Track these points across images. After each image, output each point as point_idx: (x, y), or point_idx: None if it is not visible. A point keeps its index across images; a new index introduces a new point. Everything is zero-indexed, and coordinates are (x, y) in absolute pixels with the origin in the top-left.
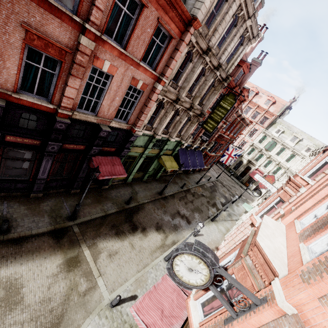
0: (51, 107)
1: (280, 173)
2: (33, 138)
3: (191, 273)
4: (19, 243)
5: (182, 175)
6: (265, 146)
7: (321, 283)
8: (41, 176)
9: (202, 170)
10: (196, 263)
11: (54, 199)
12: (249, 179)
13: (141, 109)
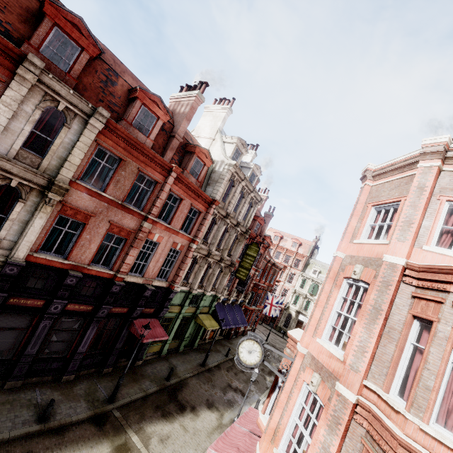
0: (112, 273)
1: None
2: (89, 304)
3: (251, 354)
4: (60, 433)
5: (224, 340)
6: (309, 291)
7: (309, 327)
8: (81, 348)
9: (246, 332)
10: (252, 344)
11: (86, 381)
12: None
13: (179, 266)
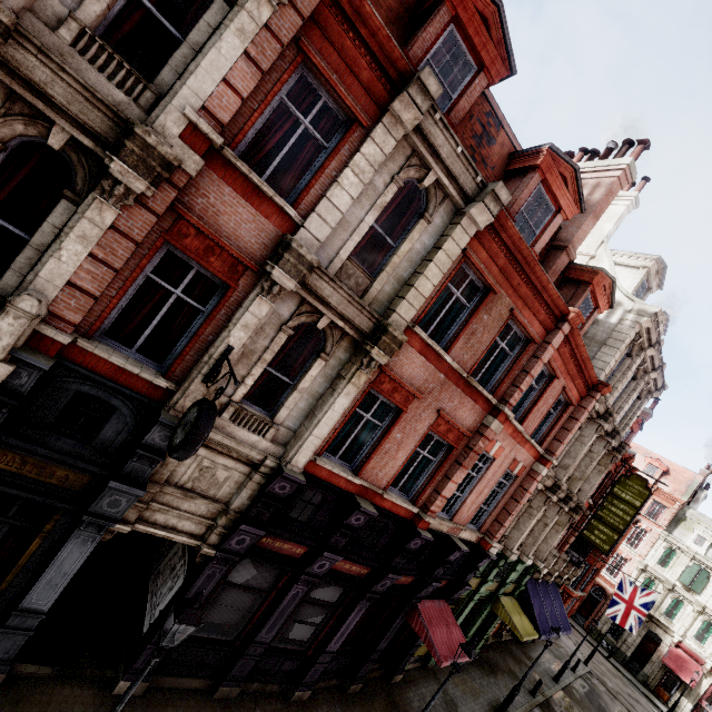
0: (415, 511)
1: None
2: (366, 564)
3: None
4: None
5: (514, 646)
6: (681, 578)
7: None
8: (332, 644)
9: None
10: None
11: (325, 709)
12: (664, 674)
13: (504, 505)
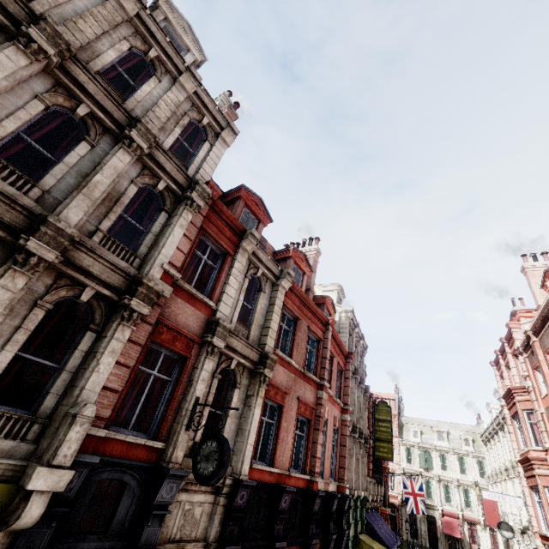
0: (308, 478)
1: (474, 499)
2: (296, 543)
3: None
4: None
5: None
6: (421, 464)
7: None
8: None
9: None
10: None
11: None
12: (448, 543)
13: (339, 453)
